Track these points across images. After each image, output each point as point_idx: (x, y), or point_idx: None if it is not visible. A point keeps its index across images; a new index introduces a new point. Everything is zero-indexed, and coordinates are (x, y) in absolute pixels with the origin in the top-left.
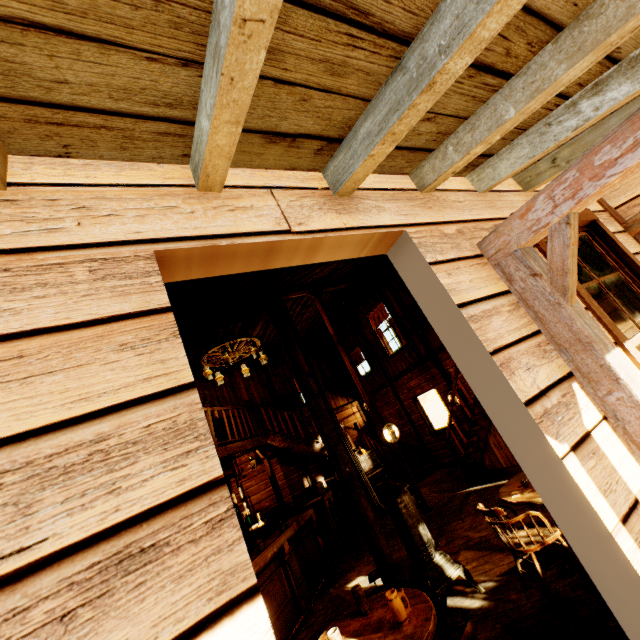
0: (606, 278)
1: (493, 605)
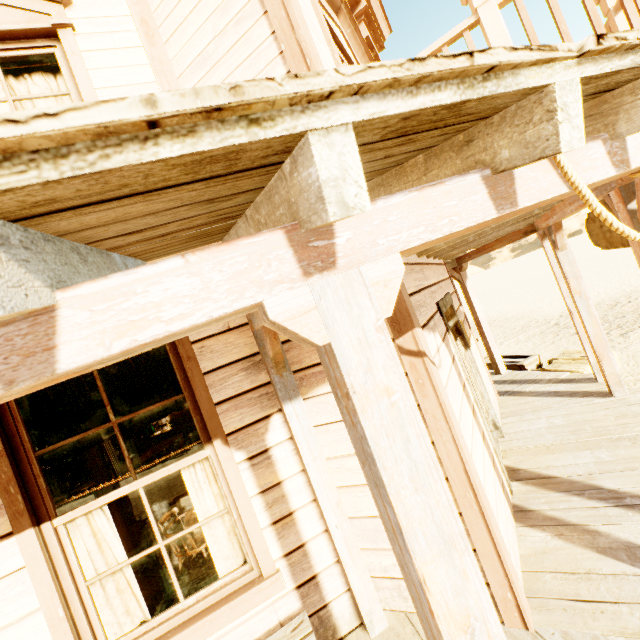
0: (138, 414)
1: (178, 569)
